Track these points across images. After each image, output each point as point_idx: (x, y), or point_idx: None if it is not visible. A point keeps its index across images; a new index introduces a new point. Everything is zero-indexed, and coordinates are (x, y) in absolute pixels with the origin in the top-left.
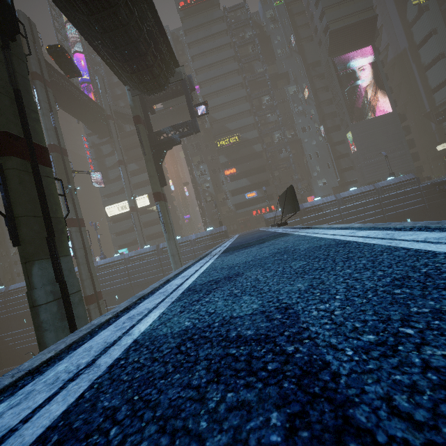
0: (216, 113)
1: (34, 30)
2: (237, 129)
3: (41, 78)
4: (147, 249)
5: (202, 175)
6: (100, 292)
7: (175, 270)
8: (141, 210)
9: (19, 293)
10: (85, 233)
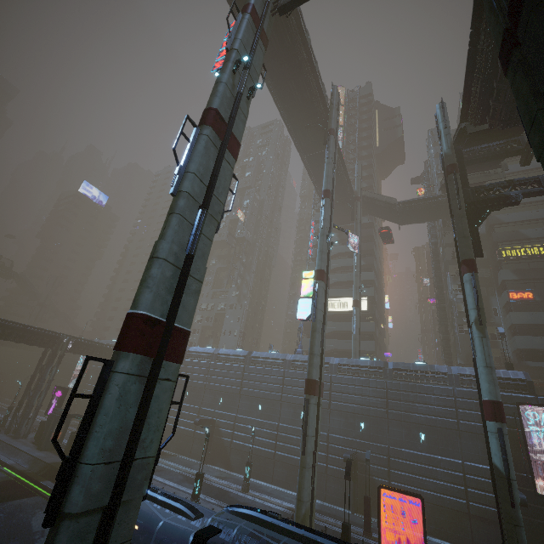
0: (504, 215)
1: (339, 102)
2: (543, 238)
3: (335, 135)
4: (367, 361)
5: (460, 291)
6: (322, 384)
7: (490, 396)
8: (351, 315)
9: (196, 357)
10: (327, 296)
